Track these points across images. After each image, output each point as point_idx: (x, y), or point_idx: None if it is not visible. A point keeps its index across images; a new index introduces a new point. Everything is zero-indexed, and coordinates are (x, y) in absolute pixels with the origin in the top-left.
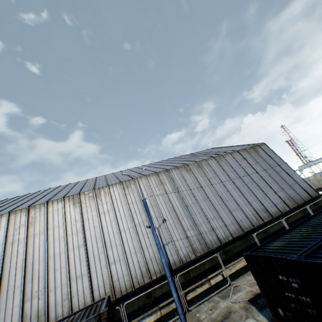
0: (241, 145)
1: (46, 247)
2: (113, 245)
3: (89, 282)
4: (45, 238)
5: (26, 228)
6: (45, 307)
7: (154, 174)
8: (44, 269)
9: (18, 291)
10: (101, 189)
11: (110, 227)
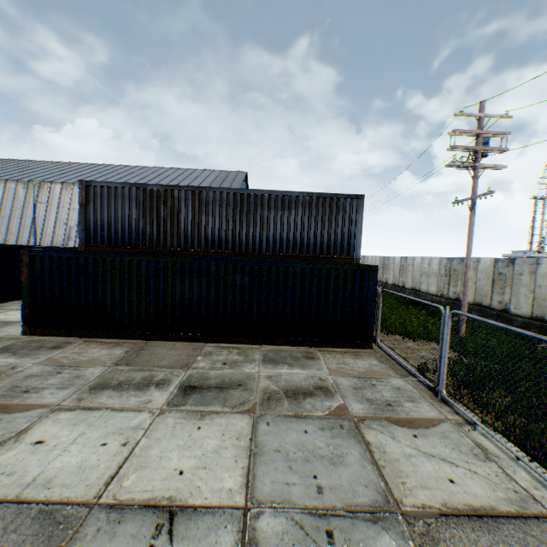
0: (238, 184)
1: (1, 210)
2: (39, 225)
3: (18, 238)
4: (2, 204)
5: None
6: None
7: None
8: None
9: None
10: (47, 184)
11: (41, 214)
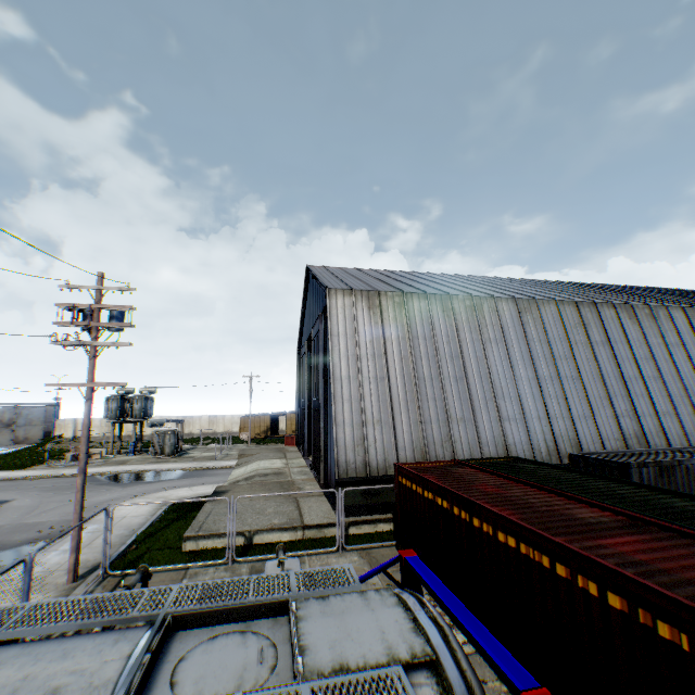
0: None
1: (614, 363)
2: (694, 392)
3: (681, 424)
4: (610, 352)
5: (586, 330)
6: (639, 430)
7: None
8: (622, 389)
9: (605, 402)
10: (657, 309)
11: (684, 368)
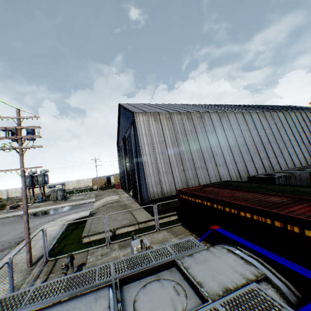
0: None
1: (259, 137)
2: (288, 146)
3: (284, 160)
4: (257, 132)
5: (247, 124)
6: (269, 164)
7: (297, 112)
8: (262, 148)
9: (256, 154)
10: (273, 113)
11: (284, 137)
